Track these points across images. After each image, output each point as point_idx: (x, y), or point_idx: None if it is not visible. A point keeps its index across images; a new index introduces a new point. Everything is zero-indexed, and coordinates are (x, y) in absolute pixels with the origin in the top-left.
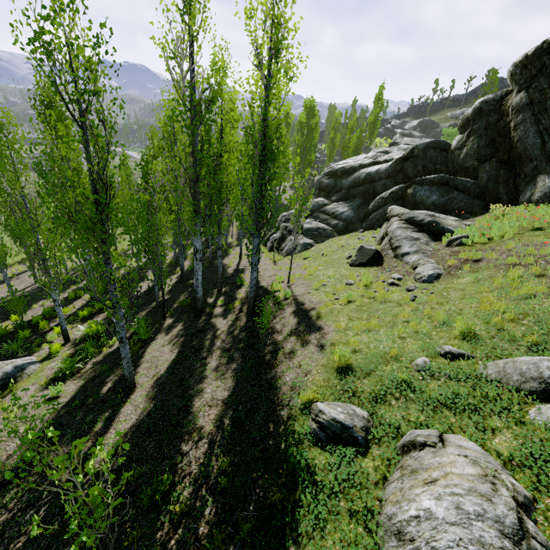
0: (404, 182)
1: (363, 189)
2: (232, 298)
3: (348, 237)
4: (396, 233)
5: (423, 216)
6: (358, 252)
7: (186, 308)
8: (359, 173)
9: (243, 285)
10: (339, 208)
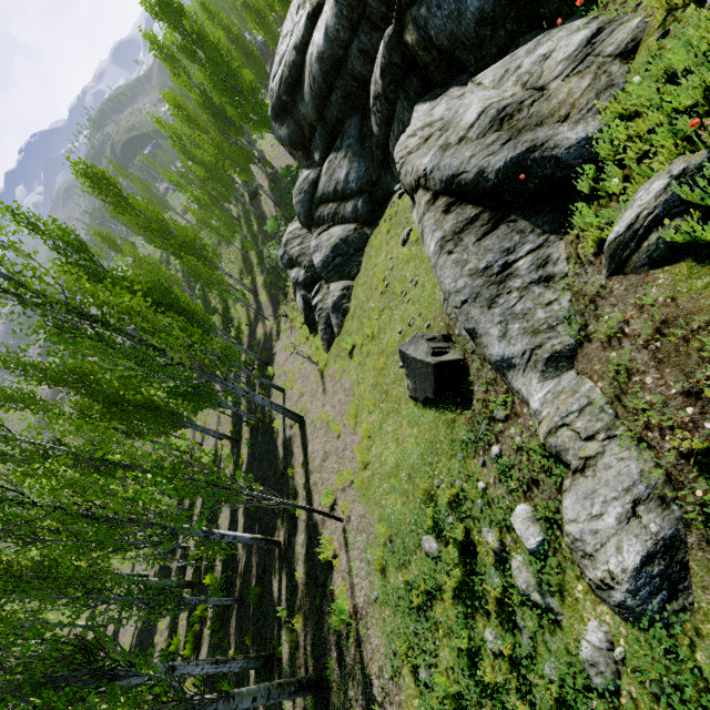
0: (389, 6)
1: (338, 97)
2: (293, 585)
3: (387, 230)
4: (444, 282)
5: (474, 161)
6: (405, 368)
7: (259, 620)
8: (307, 70)
9: (298, 516)
10: (336, 172)
